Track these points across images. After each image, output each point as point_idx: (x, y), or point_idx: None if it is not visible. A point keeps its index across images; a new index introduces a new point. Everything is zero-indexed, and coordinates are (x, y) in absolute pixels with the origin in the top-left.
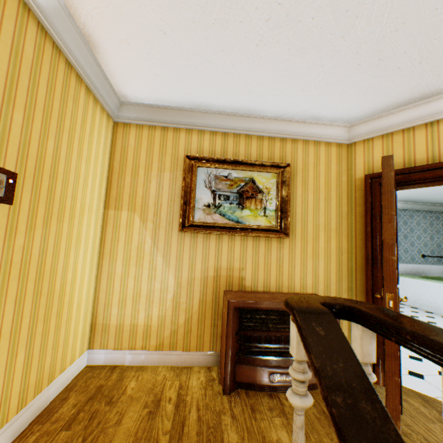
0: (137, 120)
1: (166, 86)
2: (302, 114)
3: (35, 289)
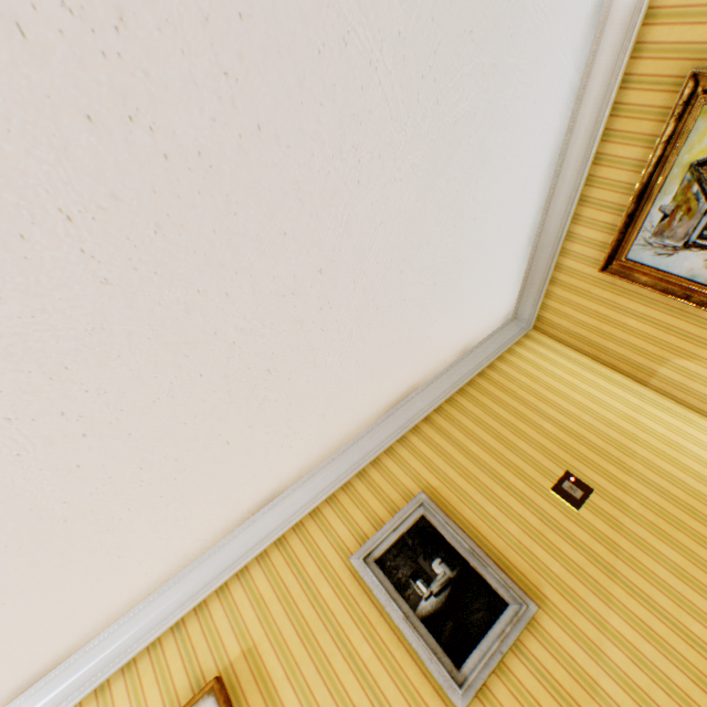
0: (534, 308)
1: (502, 284)
2: (578, 54)
3: (702, 523)
